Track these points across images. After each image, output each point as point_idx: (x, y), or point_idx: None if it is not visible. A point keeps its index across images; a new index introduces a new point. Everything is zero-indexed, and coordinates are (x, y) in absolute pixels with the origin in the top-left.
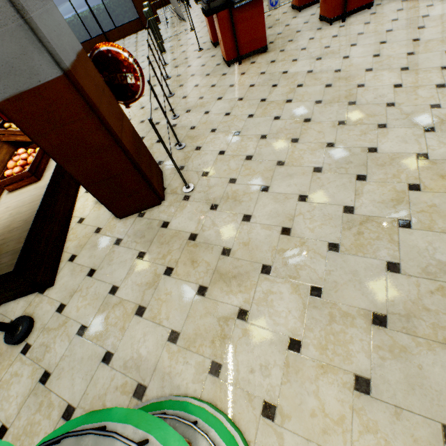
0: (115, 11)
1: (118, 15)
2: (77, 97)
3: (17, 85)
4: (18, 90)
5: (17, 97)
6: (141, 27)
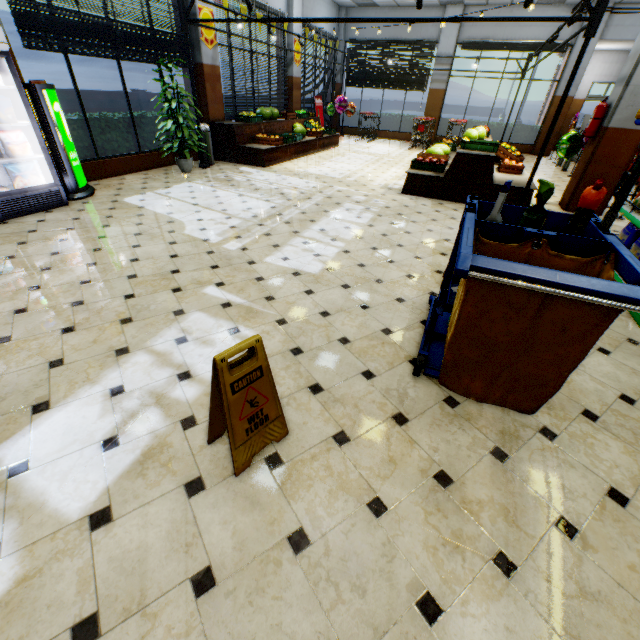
0: (517, 132)
1: (517, 136)
2: (639, 140)
3: (625, 125)
4: (623, 127)
5: (618, 129)
6: (529, 152)
